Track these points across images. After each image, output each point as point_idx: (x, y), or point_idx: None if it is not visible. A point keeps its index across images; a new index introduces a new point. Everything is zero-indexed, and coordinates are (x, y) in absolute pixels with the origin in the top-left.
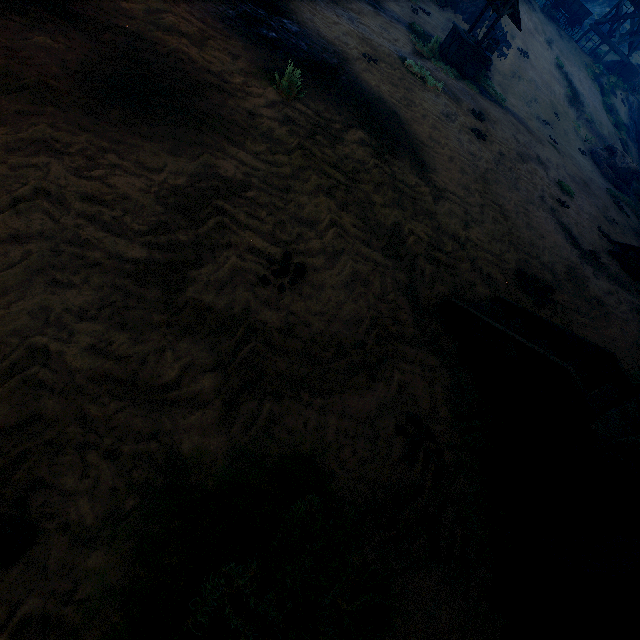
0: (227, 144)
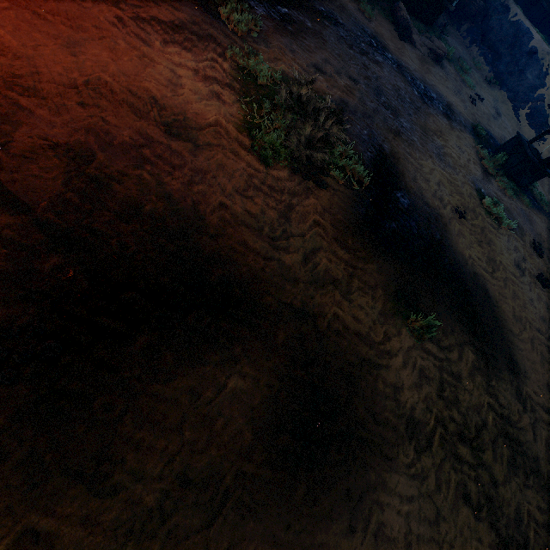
0: (387, 472)
